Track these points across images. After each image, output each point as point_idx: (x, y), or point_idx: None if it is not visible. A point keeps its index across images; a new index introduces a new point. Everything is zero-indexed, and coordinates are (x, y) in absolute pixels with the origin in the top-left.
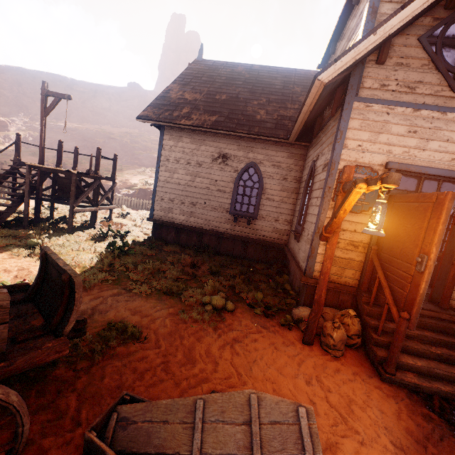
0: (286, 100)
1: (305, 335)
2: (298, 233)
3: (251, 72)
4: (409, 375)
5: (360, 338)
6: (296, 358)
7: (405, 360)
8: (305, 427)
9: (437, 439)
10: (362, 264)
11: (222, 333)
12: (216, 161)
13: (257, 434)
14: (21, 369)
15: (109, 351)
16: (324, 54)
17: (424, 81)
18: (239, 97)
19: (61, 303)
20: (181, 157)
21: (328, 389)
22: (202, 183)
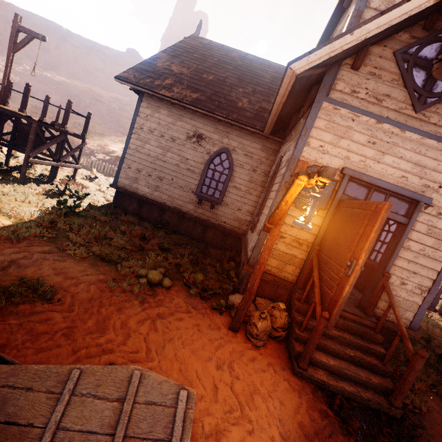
0: (271, 94)
1: (232, 322)
2: (253, 224)
3: (244, 60)
4: (320, 372)
5: (286, 331)
6: (216, 342)
7: (319, 358)
8: (181, 411)
9: (326, 436)
10: (304, 262)
11: (148, 307)
12: (190, 140)
13: (127, 412)
14: None
15: (9, 307)
16: None
17: (391, 95)
18: (226, 81)
19: None
20: (156, 128)
21: (237, 376)
22: (172, 158)
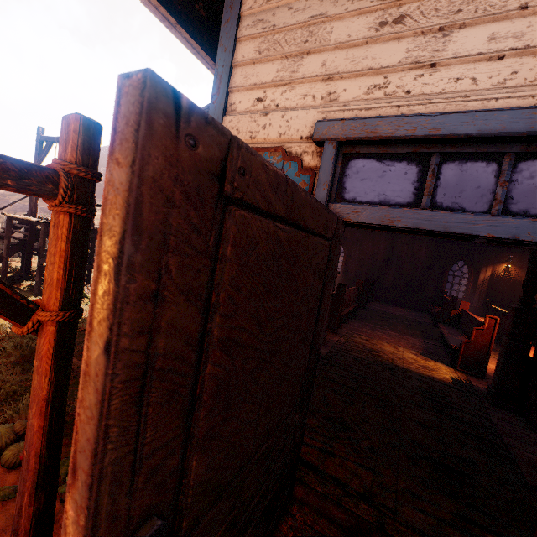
0: None
1: None
2: None
3: None
4: None
5: None
6: None
7: None
8: None
9: None
10: None
11: None
12: None
13: None
14: None
15: None
16: None
17: None
18: None
19: None
20: None
21: None
22: None
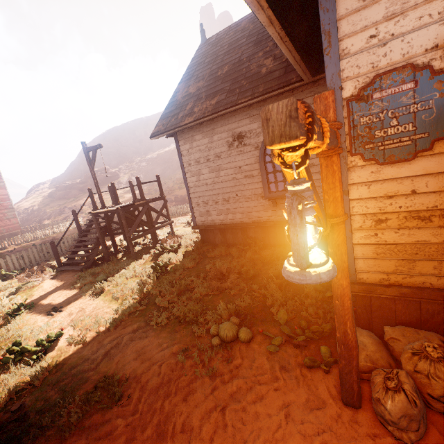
0: None
1: (341, 392)
2: None
3: (255, 20)
4: None
5: None
6: (317, 442)
7: None
8: None
9: None
10: None
11: (219, 383)
12: (232, 146)
13: None
14: None
15: (85, 420)
16: None
17: None
18: (242, 59)
19: None
20: (199, 157)
21: None
22: (227, 175)
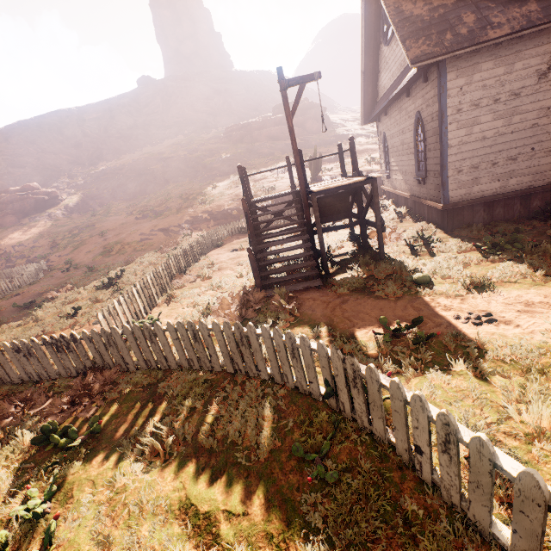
0: None
1: None
2: None
3: None
4: None
5: None
6: None
7: None
8: None
9: None
10: None
11: None
12: (545, 77)
13: None
14: None
15: None
16: None
17: None
18: None
19: None
20: (482, 96)
21: None
22: (523, 121)
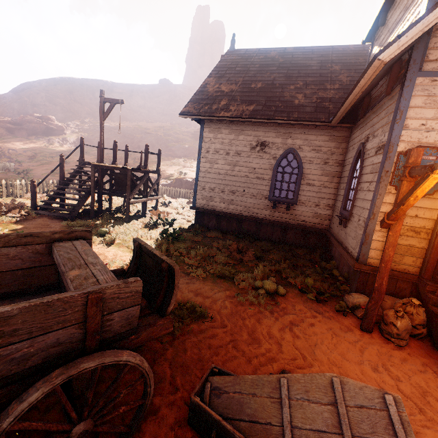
0: (324, 81)
1: (363, 323)
2: (345, 218)
3: (284, 56)
4: None
5: (425, 328)
6: (357, 345)
7: None
8: (394, 414)
9: None
10: (425, 250)
11: (278, 316)
12: (254, 150)
13: (344, 415)
14: (144, 341)
15: (185, 328)
16: (371, 27)
17: None
18: (275, 83)
19: (162, 287)
20: (220, 148)
21: (398, 378)
22: (241, 171)
